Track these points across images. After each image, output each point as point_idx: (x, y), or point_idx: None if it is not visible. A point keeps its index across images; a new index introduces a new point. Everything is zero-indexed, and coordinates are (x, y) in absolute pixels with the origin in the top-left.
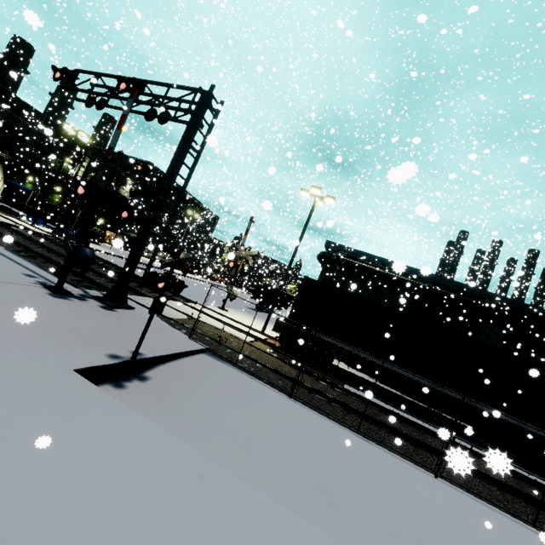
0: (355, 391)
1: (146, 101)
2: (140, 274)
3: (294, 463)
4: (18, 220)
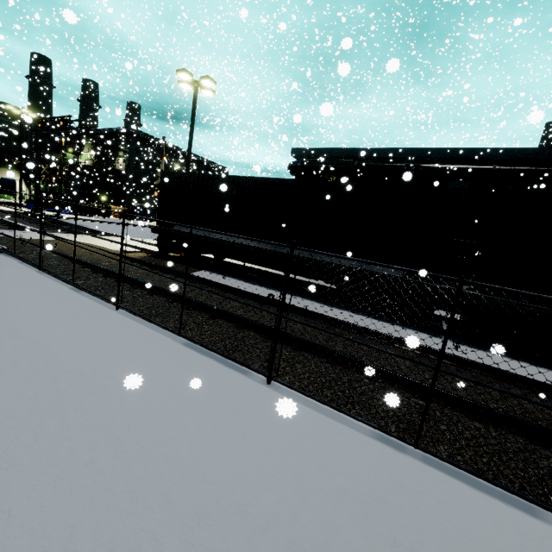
0: (206, 274)
1: None
2: (102, 229)
3: None
4: (3, 207)
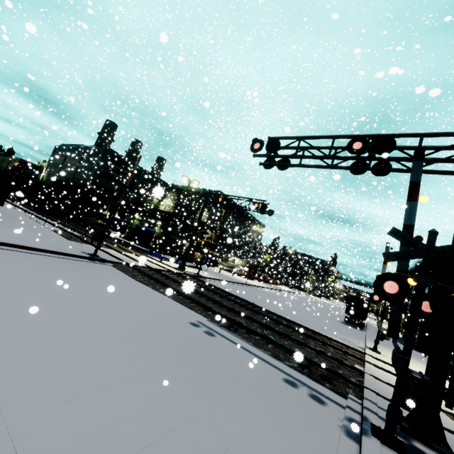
0: None
1: (391, 157)
2: (260, 304)
3: None
4: (154, 260)
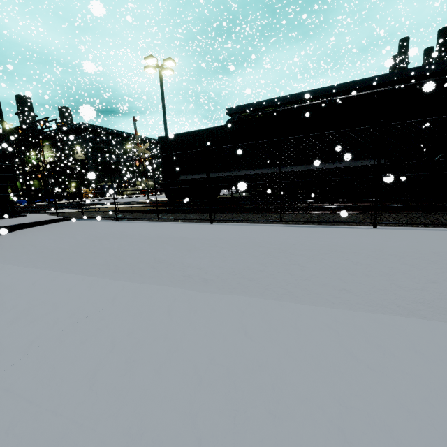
0: None
1: None
2: None
3: (48, 247)
4: None
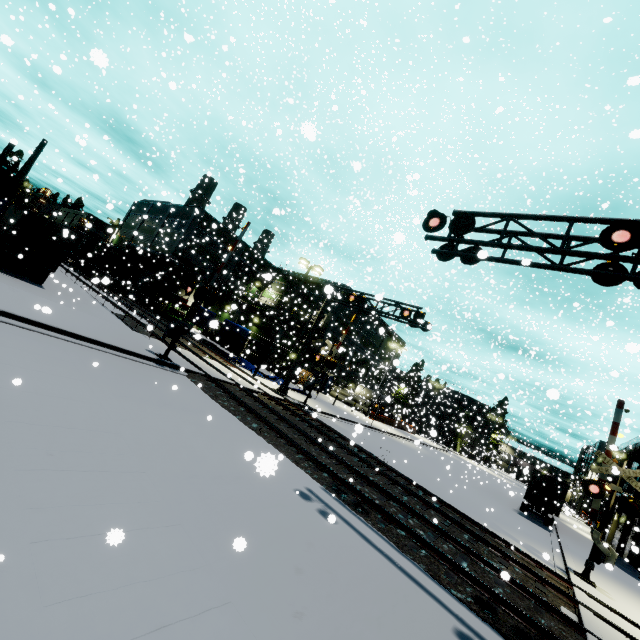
0: None
1: None
2: (395, 466)
3: None
4: (244, 374)
